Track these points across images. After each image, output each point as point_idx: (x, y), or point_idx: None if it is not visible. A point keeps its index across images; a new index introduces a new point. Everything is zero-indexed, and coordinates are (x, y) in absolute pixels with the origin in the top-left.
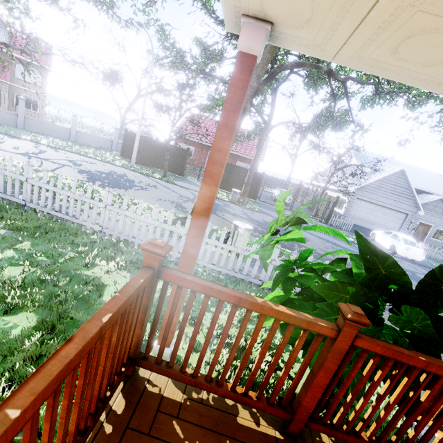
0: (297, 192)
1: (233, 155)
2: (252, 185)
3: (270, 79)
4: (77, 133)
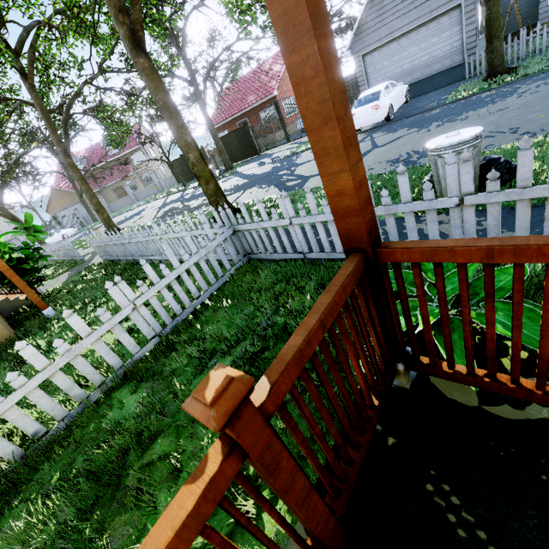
0: (281, 118)
1: (253, 110)
2: (246, 142)
3: (66, 134)
4: (161, 184)
